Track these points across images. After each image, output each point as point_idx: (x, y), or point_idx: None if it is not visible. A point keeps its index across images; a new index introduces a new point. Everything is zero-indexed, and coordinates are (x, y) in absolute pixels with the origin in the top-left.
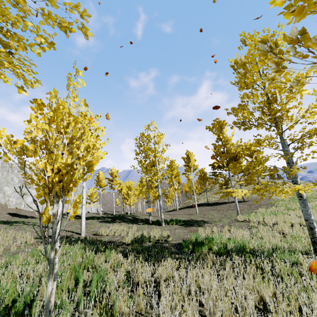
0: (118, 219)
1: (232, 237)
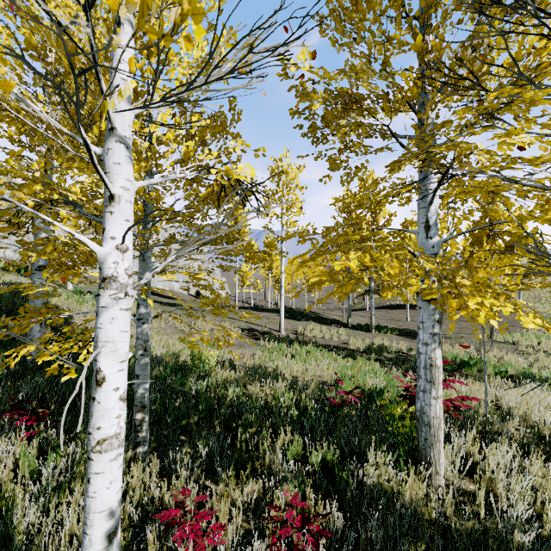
0: (297, 315)
1: (499, 361)
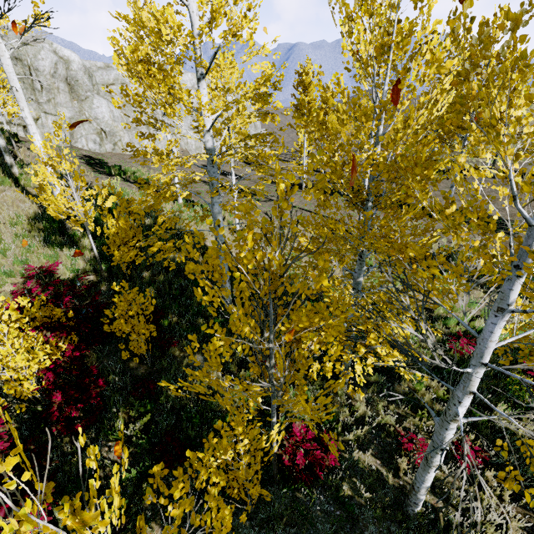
0: None
1: None
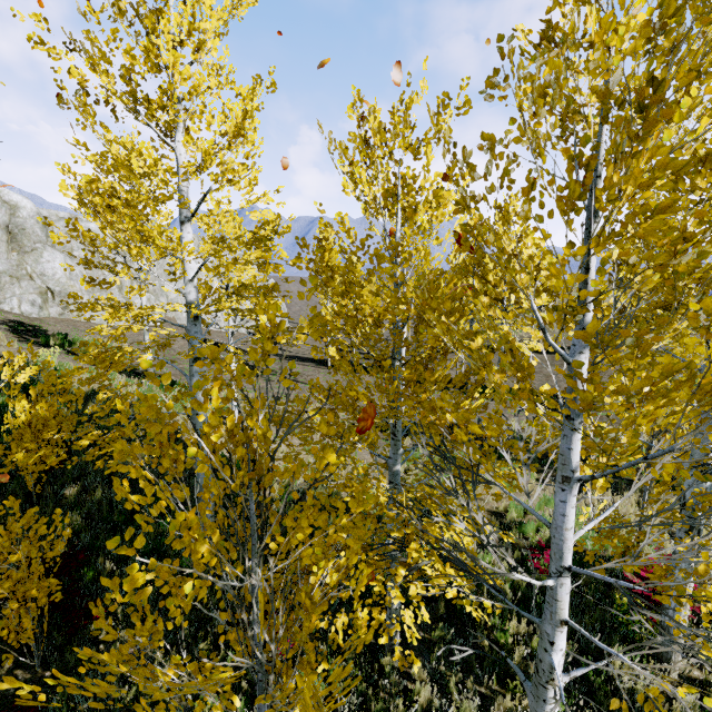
0: None
1: None
